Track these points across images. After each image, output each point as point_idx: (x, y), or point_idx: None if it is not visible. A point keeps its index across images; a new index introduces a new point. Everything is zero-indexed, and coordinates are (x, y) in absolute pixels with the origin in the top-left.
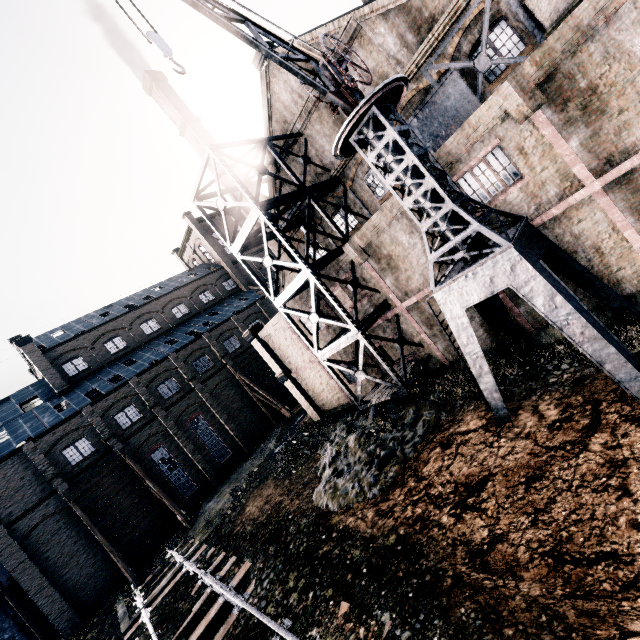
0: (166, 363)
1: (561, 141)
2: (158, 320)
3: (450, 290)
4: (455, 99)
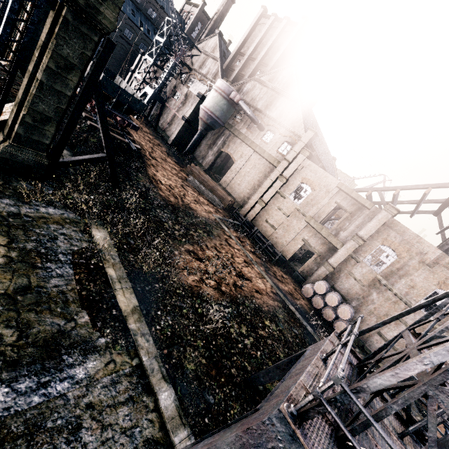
0: (122, 14)
1: (180, 103)
2: (142, 1)
3: (148, 88)
4: (203, 91)
